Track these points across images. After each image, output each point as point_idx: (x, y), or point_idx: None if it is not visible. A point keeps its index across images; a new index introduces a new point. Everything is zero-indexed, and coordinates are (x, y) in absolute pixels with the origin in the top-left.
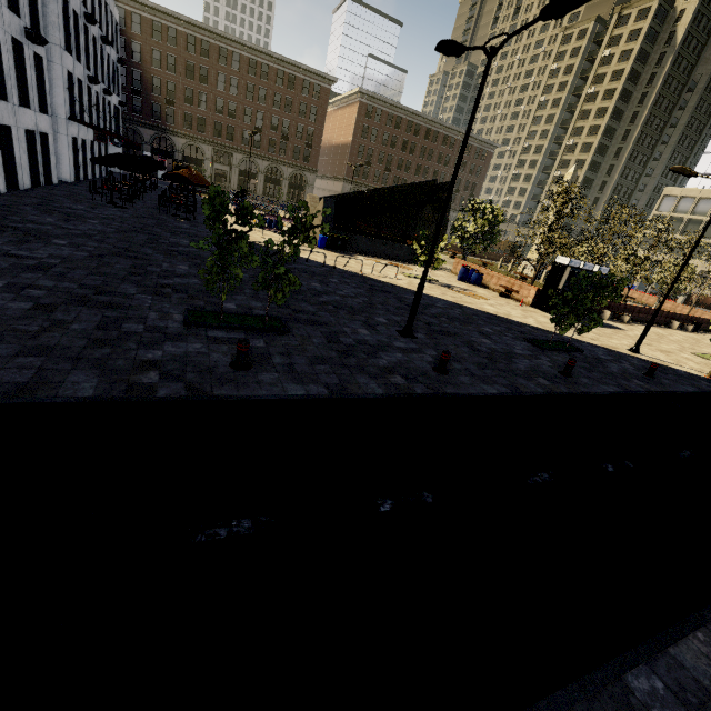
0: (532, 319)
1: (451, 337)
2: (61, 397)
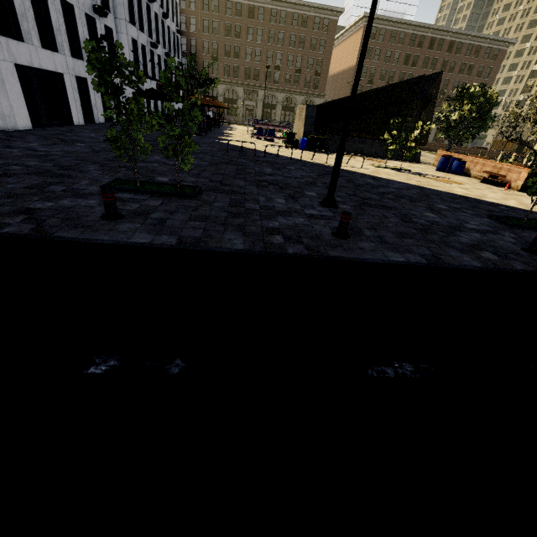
0: (514, 201)
1: (385, 209)
2: None
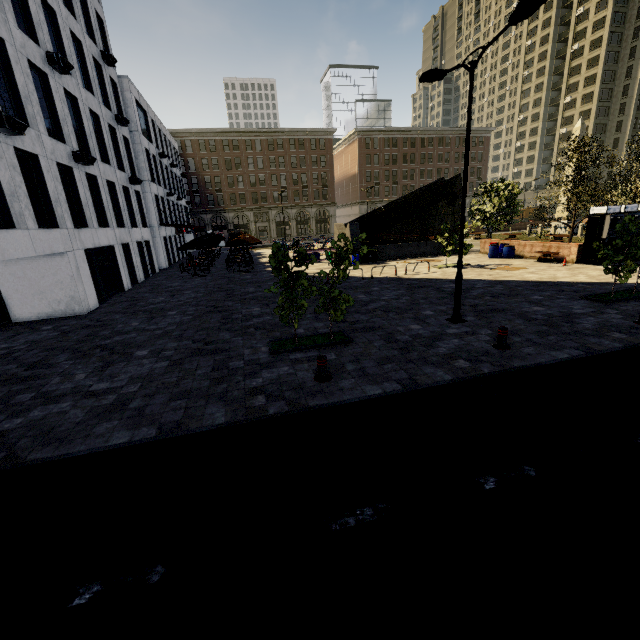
0: (582, 275)
1: (501, 313)
2: (205, 426)
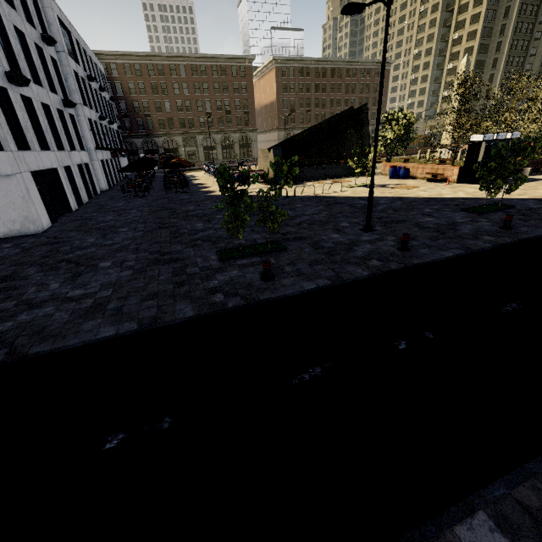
0: (461, 192)
1: (401, 223)
2: (178, 319)
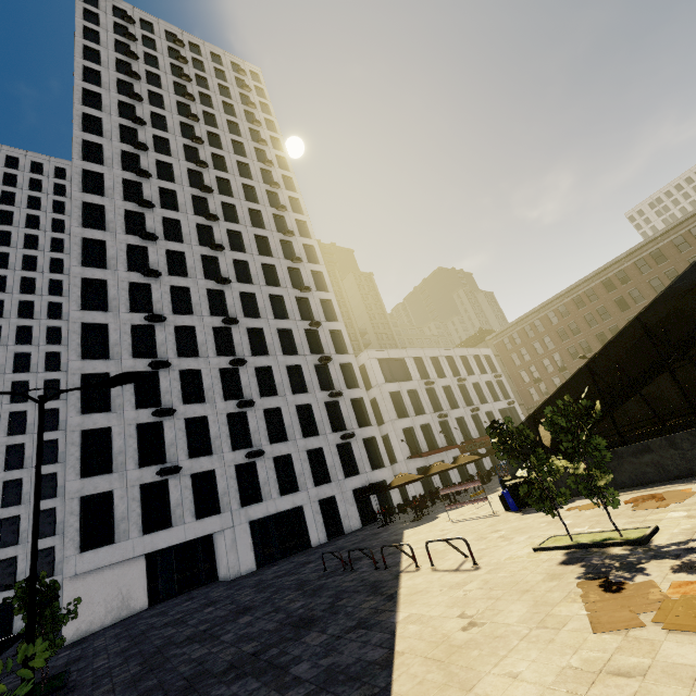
0: None
1: None
2: None
